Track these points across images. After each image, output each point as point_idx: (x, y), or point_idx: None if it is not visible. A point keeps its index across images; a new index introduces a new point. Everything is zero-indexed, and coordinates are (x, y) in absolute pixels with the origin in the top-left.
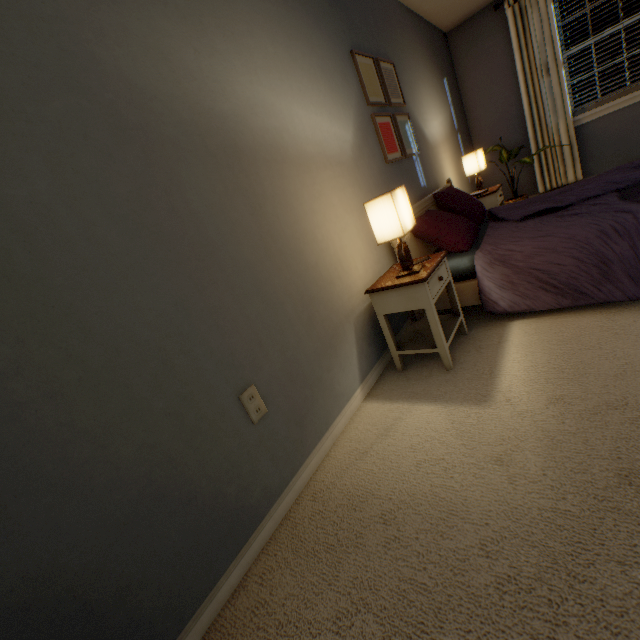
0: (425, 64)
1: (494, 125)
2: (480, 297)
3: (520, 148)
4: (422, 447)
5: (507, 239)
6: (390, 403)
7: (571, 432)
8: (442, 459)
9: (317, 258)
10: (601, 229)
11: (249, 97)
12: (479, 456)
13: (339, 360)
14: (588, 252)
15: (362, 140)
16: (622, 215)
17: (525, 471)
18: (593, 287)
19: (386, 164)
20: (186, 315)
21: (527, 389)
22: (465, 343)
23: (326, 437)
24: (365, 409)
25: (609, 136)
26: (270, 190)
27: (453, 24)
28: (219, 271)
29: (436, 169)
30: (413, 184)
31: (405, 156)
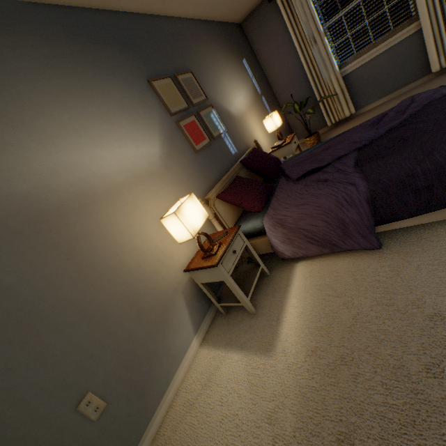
0: (223, 57)
1: (288, 83)
2: (272, 249)
3: (307, 99)
4: (227, 400)
5: (283, 205)
6: (215, 350)
7: (316, 389)
8: (236, 415)
9: (139, 260)
10: (337, 200)
11: (49, 166)
12: (258, 413)
13: (172, 327)
14: (332, 217)
15: (170, 146)
16: (350, 187)
17: (283, 431)
18: (340, 241)
19: (196, 153)
20: (11, 373)
21: (296, 339)
22: (267, 285)
23: (168, 392)
24: (199, 355)
25: (367, 79)
26: (83, 230)
27: (243, 17)
28: (40, 321)
29: (245, 134)
30: (224, 156)
31: (213, 139)
